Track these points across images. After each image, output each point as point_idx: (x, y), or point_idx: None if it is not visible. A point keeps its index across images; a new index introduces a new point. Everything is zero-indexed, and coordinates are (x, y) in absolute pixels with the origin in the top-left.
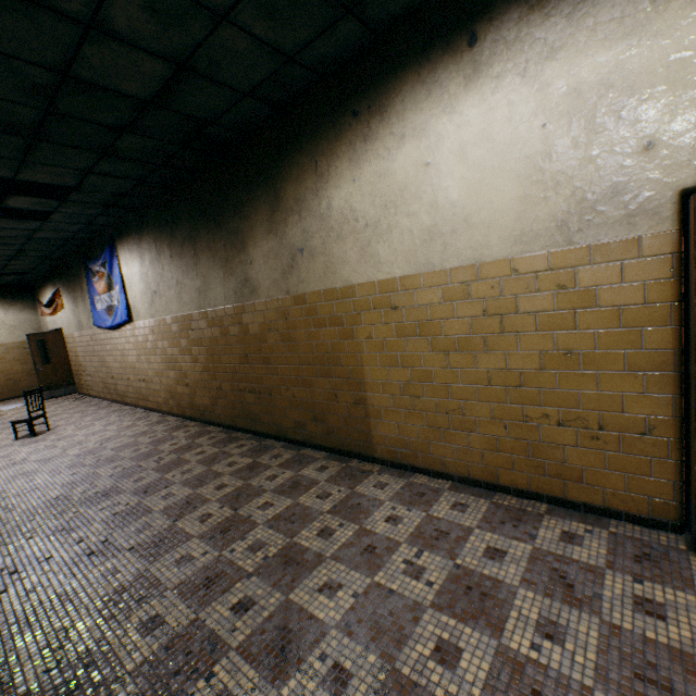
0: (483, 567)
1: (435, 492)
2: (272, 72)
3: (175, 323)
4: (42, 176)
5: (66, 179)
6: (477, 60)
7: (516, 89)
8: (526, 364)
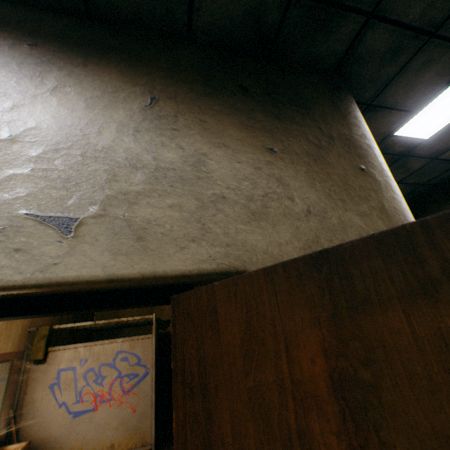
0: None
1: None
2: (409, 191)
3: None
4: None
5: None
6: None
7: None
8: None
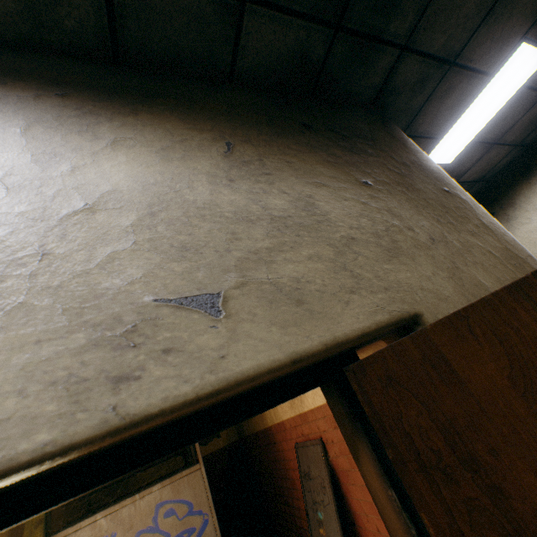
0: None
1: None
2: None
3: None
4: None
5: None
6: None
7: None
8: None
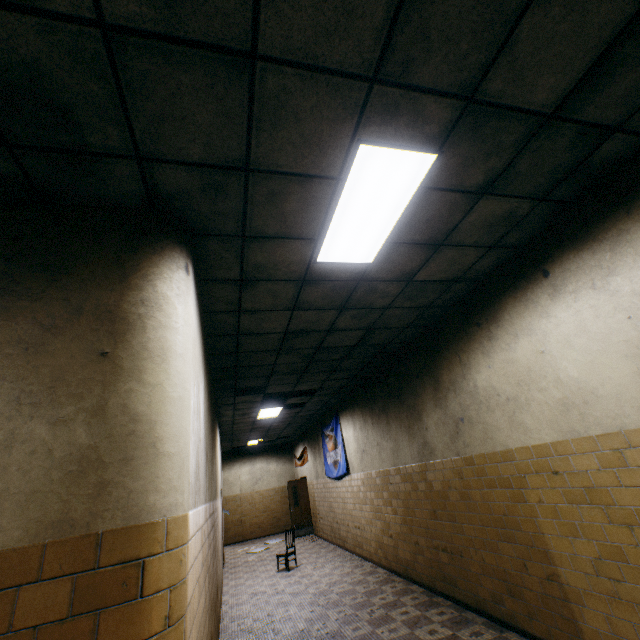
0: None
1: None
2: (418, 315)
3: (378, 476)
4: (304, 387)
5: (315, 386)
6: (553, 283)
7: (591, 297)
8: None
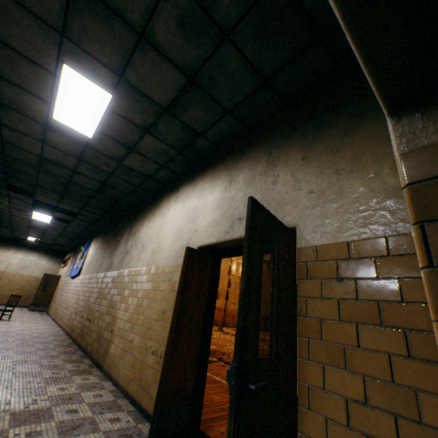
0: (58, 412)
1: (101, 388)
2: (134, 189)
3: (88, 278)
4: (67, 207)
5: (75, 210)
6: (177, 196)
7: (180, 206)
8: (154, 316)
